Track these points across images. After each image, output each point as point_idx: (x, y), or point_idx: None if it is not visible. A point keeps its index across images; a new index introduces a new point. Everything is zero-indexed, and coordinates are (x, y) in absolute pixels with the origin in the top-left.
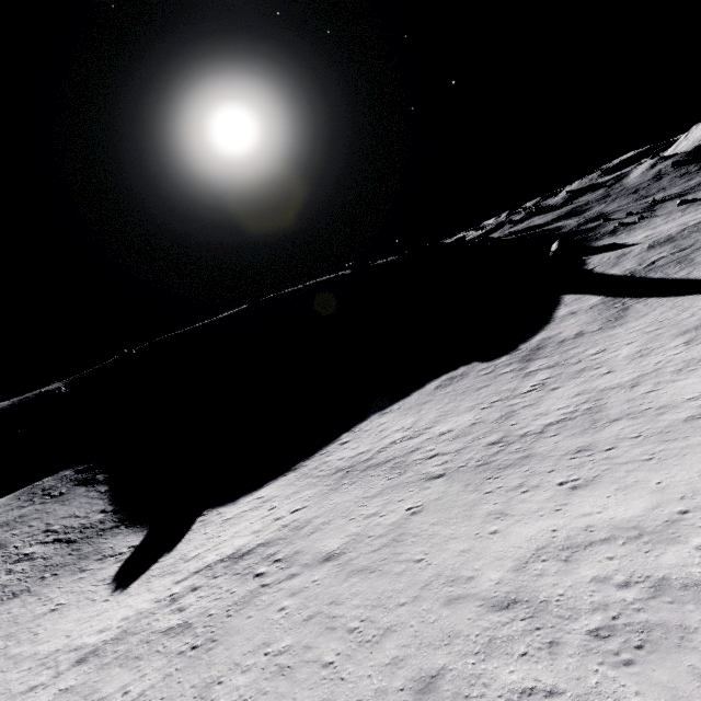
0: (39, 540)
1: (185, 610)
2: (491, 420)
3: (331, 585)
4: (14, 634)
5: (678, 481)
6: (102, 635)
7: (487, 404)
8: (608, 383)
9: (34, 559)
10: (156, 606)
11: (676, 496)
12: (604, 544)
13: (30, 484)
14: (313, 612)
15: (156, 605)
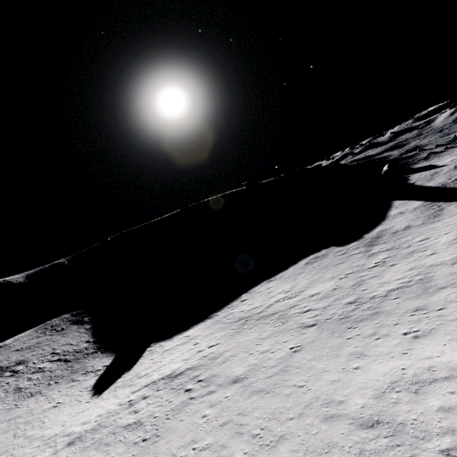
0: (48, 359)
1: (138, 412)
2: (347, 286)
3: (238, 401)
4: (30, 421)
5: None
6: (84, 426)
7: (344, 275)
8: (433, 261)
9: (44, 371)
10: (119, 408)
11: None
12: (445, 381)
13: (44, 322)
14: (226, 420)
15: (119, 407)
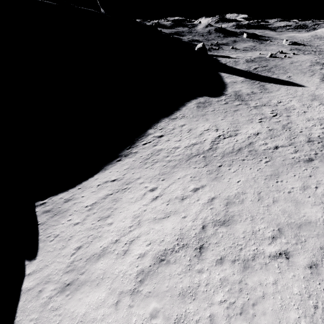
0: None
1: None
2: (279, 128)
3: None
4: None
5: None
6: None
7: (259, 120)
8: (316, 117)
9: None
10: None
11: None
12: None
13: None
14: None
15: None
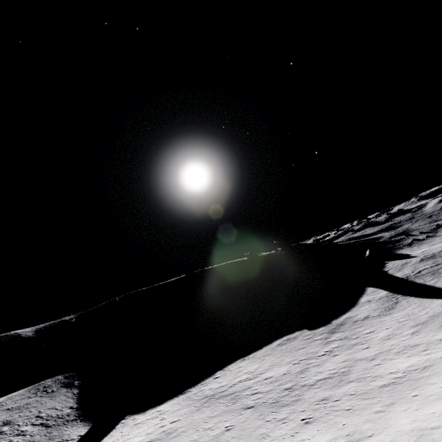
0: (32, 422)
1: None
2: (294, 372)
3: None
4: None
5: (352, 424)
6: None
7: (297, 361)
8: (362, 356)
9: (25, 435)
10: None
11: (346, 433)
12: None
13: (38, 382)
14: None
15: None
